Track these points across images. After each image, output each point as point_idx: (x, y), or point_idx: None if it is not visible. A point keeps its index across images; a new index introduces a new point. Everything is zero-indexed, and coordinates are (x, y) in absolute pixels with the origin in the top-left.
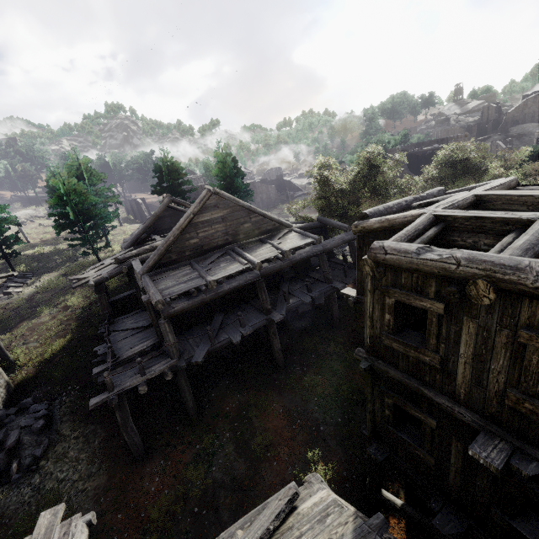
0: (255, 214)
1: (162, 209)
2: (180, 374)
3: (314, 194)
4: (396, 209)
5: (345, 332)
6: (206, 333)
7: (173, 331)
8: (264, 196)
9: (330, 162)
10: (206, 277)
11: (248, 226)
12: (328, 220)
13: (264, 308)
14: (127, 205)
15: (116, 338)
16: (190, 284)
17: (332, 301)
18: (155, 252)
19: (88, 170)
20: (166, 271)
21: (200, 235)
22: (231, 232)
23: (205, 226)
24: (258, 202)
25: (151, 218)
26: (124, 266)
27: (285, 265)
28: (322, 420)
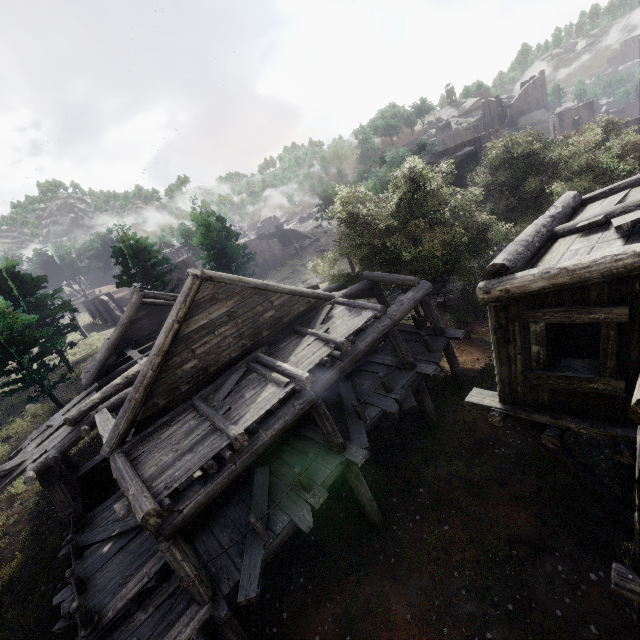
0: (277, 294)
1: (130, 312)
2: (222, 626)
3: (334, 240)
4: (539, 243)
5: (452, 433)
6: (251, 528)
7: (189, 553)
8: (267, 255)
9: (360, 194)
10: (227, 429)
11: (270, 315)
12: (380, 275)
13: (332, 445)
14: (89, 306)
15: (92, 562)
16: (201, 451)
17: (421, 392)
18: (125, 405)
19: (15, 276)
20: (153, 433)
21: (197, 352)
22: (246, 331)
23: (204, 336)
24: (261, 264)
25: (116, 330)
26: (82, 427)
27: (346, 365)
28: (482, 617)
